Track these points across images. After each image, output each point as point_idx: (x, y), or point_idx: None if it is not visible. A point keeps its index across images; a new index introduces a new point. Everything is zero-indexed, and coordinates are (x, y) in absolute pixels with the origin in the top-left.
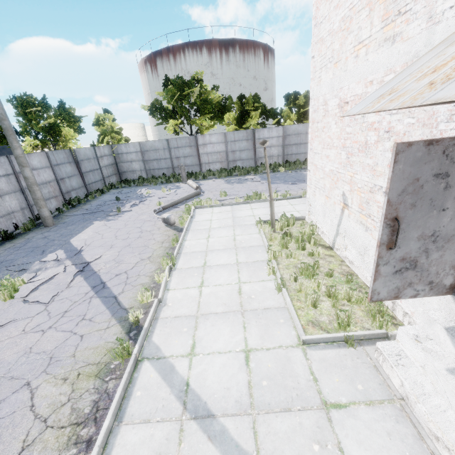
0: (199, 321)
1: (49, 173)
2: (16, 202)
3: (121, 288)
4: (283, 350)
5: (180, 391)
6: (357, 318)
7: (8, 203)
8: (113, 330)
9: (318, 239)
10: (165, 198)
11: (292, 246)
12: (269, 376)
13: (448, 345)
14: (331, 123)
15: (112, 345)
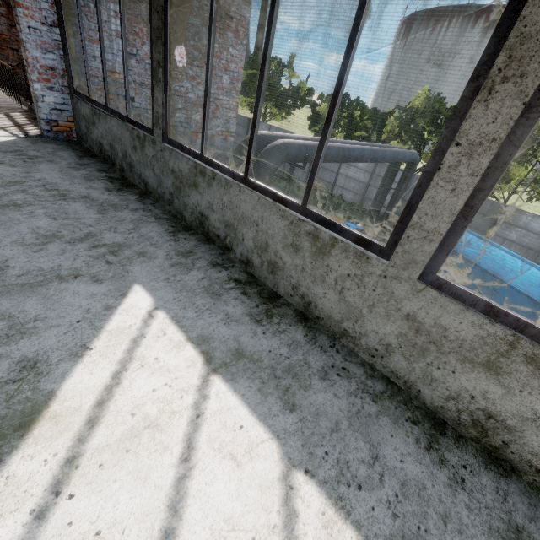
0: None
1: None
2: None
3: None
4: None
5: None
6: None
7: None
8: None
9: None
10: None
11: None
12: None
13: None
14: None
15: None
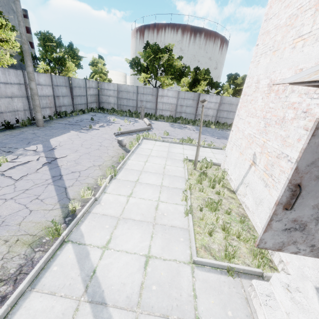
0: (119, 223)
1: (49, 90)
2: (21, 104)
3: (72, 182)
4: (176, 264)
5: (87, 275)
6: (241, 253)
7: (15, 103)
8: (55, 212)
9: (226, 183)
10: (125, 127)
11: (205, 183)
12: (159, 283)
13: (314, 302)
14: (259, 97)
15: (50, 224)
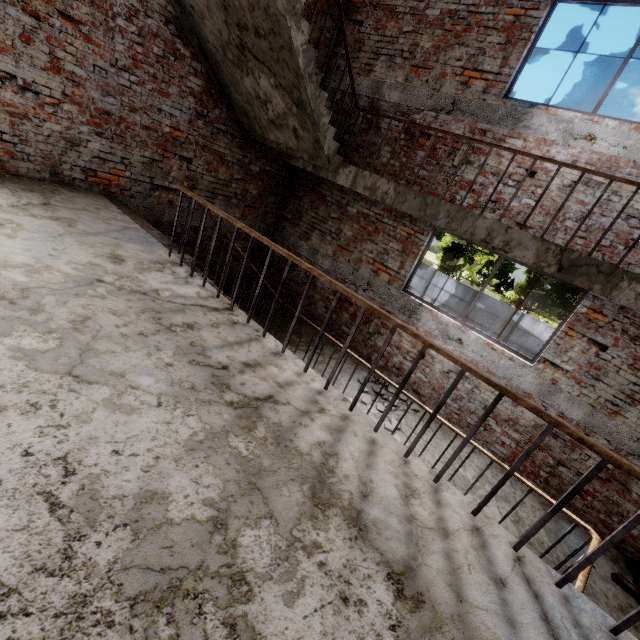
0: None
1: None
2: None
3: None
4: None
5: None
6: None
7: None
8: None
9: None
10: None
11: None
12: None
13: None
14: None
15: None
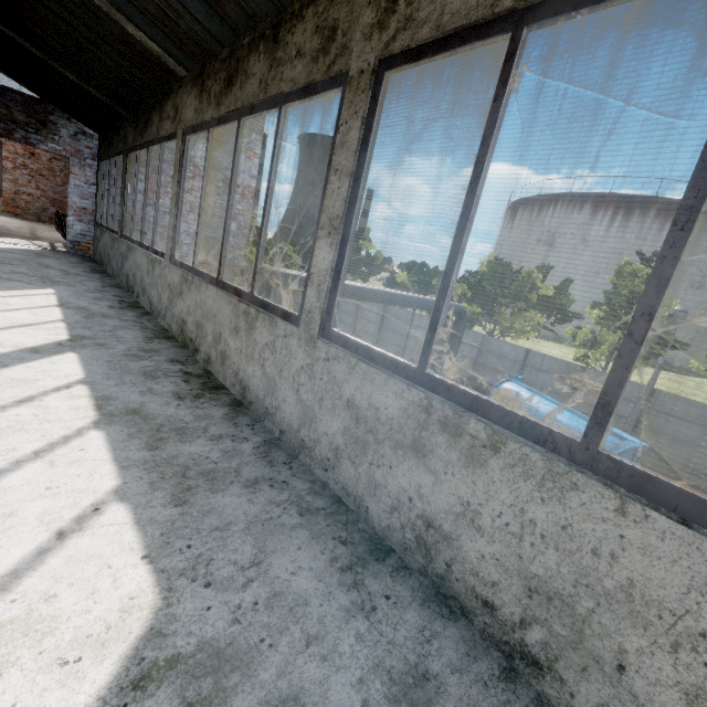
0: None
1: None
2: None
3: None
4: None
5: None
6: None
7: None
8: None
9: None
10: None
11: None
12: None
13: None
14: None
15: None
